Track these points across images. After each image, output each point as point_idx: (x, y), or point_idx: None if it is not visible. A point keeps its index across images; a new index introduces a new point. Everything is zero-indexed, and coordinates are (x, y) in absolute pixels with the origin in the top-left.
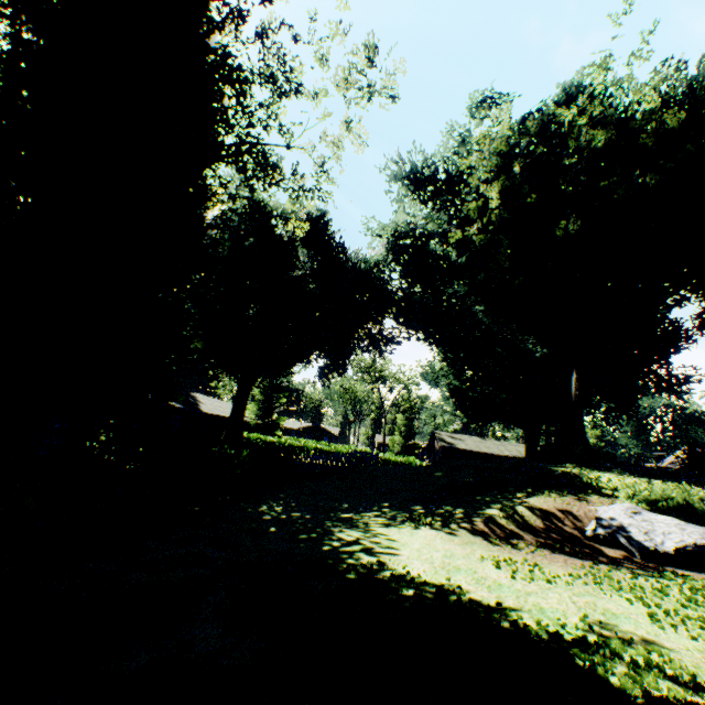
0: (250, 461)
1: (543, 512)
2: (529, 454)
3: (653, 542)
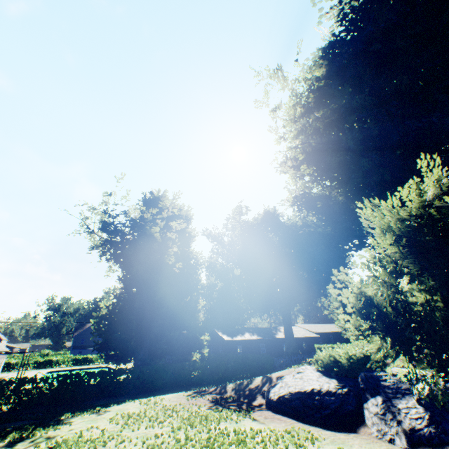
0: (207, 366)
1: (267, 379)
2: None
3: (275, 393)
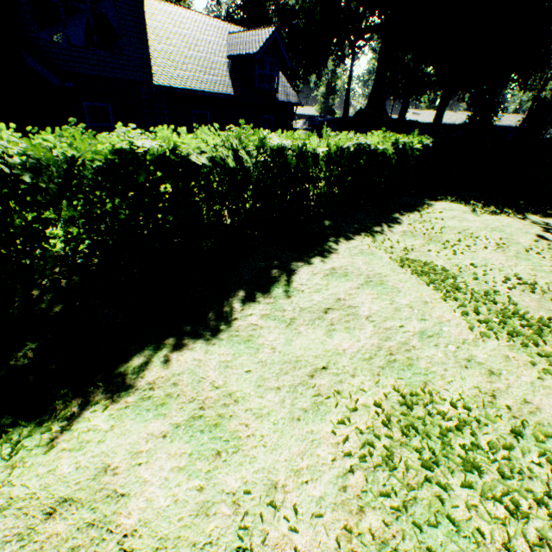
0: None
1: None
2: (433, 120)
3: None
